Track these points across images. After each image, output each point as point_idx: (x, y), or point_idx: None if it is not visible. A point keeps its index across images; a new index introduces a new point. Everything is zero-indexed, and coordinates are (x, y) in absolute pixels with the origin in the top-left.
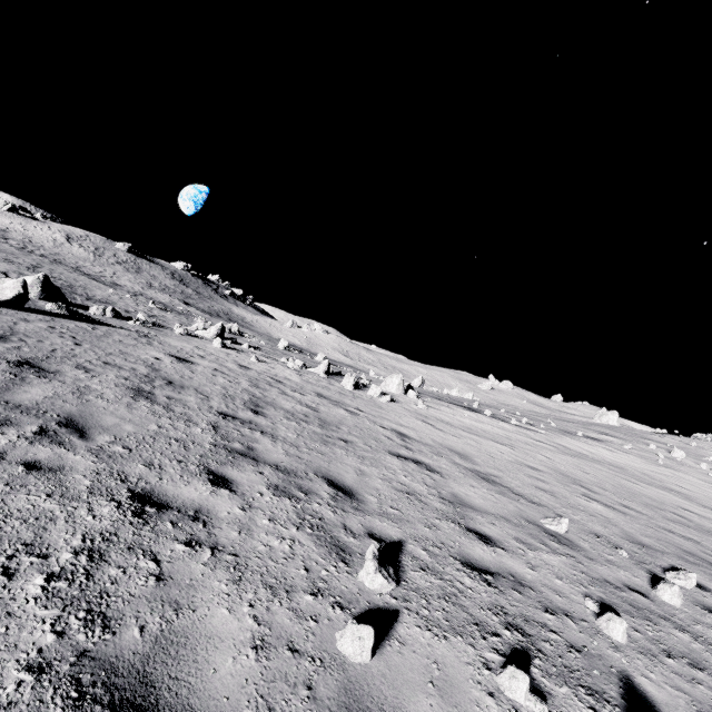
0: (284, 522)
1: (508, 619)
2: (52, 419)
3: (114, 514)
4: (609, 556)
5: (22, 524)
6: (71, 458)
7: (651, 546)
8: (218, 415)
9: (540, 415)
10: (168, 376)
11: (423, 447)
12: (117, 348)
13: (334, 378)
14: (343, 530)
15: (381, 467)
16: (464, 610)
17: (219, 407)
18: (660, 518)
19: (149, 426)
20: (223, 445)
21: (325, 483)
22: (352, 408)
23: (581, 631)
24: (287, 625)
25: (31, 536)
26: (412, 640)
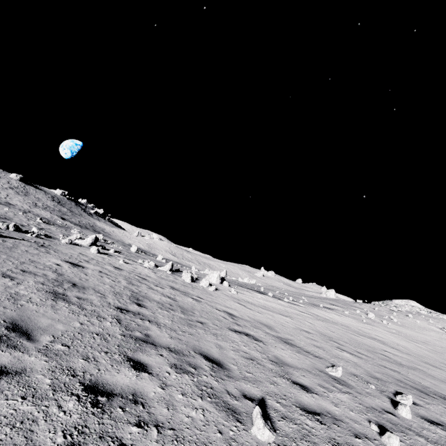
0: (191, 394)
1: None
2: (1, 325)
3: (78, 407)
4: (366, 390)
5: (12, 429)
6: (28, 360)
7: (381, 379)
8: (116, 309)
9: (296, 294)
10: (71, 279)
11: (245, 323)
12: (26, 257)
13: (176, 274)
14: (228, 395)
15: (229, 341)
16: (317, 445)
17: (115, 303)
18: (377, 359)
19: (74, 324)
20: (129, 335)
21: (202, 358)
22: (195, 297)
23: None
24: None
25: (23, 440)
26: None
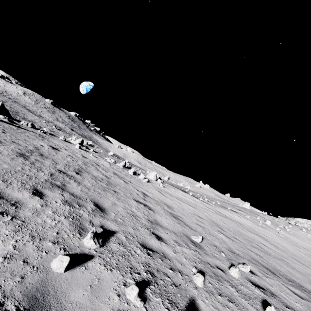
0: (60, 214)
1: (149, 268)
2: None
3: None
4: (215, 254)
5: None
6: None
7: (238, 254)
8: (57, 170)
9: (215, 199)
10: (42, 152)
11: (152, 200)
12: (24, 138)
13: (126, 169)
14: (88, 222)
15: (126, 204)
16: (129, 261)
17: (60, 168)
18: (249, 245)
19: (17, 167)
20: (50, 181)
21: (93, 204)
22: (127, 181)
23: (182, 279)
24: (30, 252)
25: None
26: (92, 268)
